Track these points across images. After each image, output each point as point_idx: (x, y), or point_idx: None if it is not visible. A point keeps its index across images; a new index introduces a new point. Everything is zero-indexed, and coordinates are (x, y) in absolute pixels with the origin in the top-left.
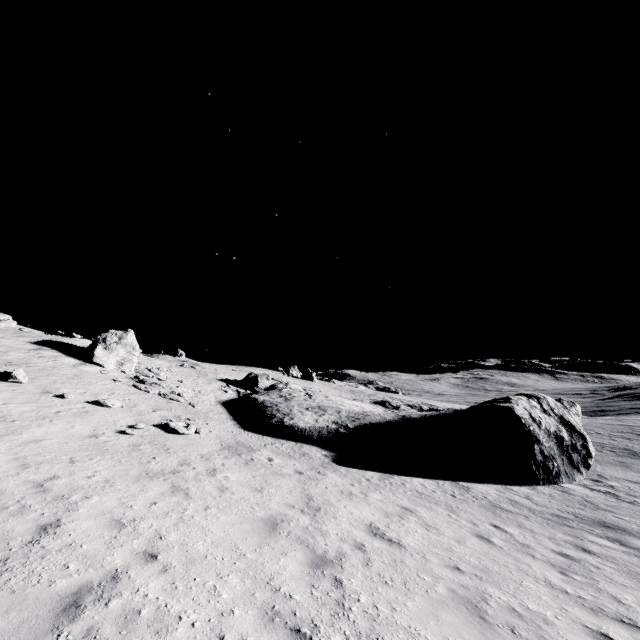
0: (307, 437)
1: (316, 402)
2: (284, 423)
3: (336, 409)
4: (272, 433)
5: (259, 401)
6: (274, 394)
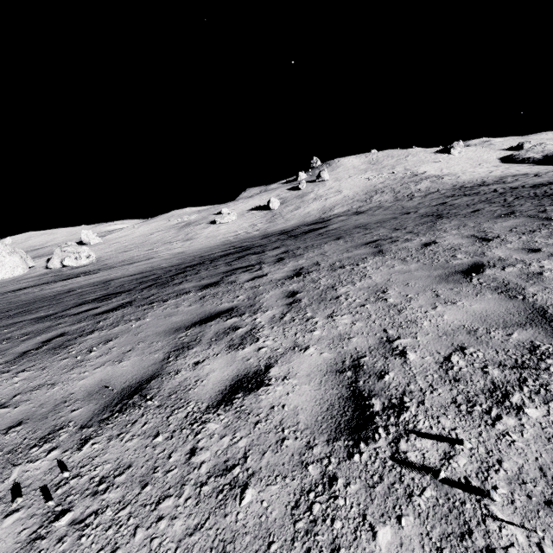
0: (527, 162)
1: (543, 149)
2: (518, 159)
3: (550, 150)
4: (513, 163)
5: (514, 154)
6: (523, 150)
